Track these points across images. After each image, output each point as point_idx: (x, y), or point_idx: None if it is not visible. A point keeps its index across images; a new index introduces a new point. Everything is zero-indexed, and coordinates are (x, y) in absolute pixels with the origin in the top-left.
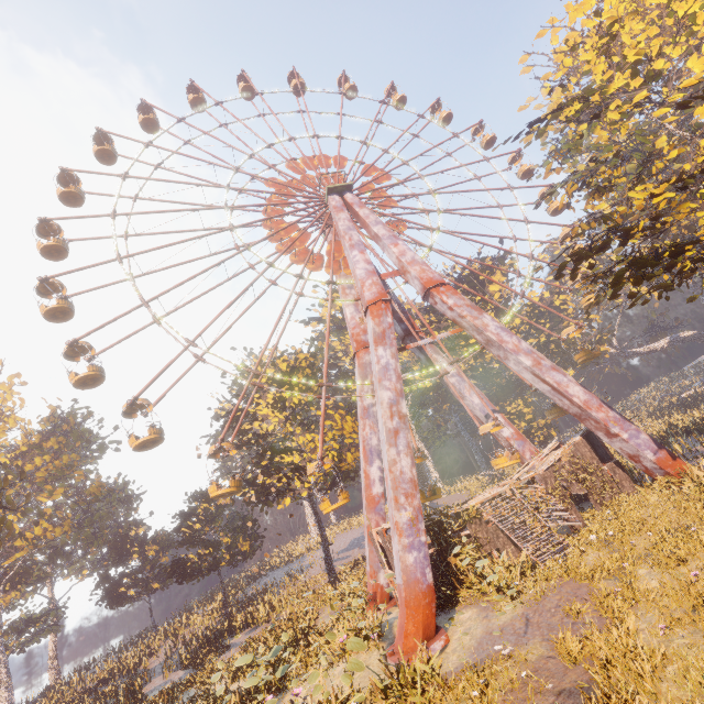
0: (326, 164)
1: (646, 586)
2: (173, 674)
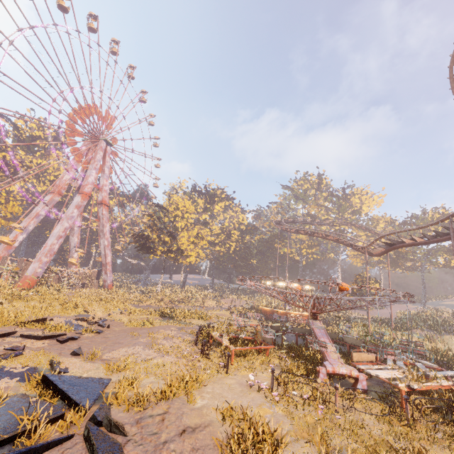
0: (112, 123)
1: None
2: None
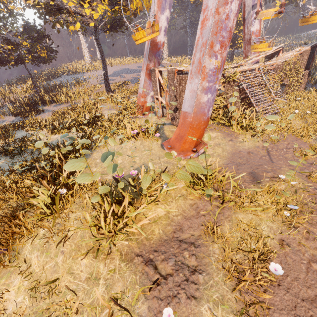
0: None
1: None
2: (7, 117)
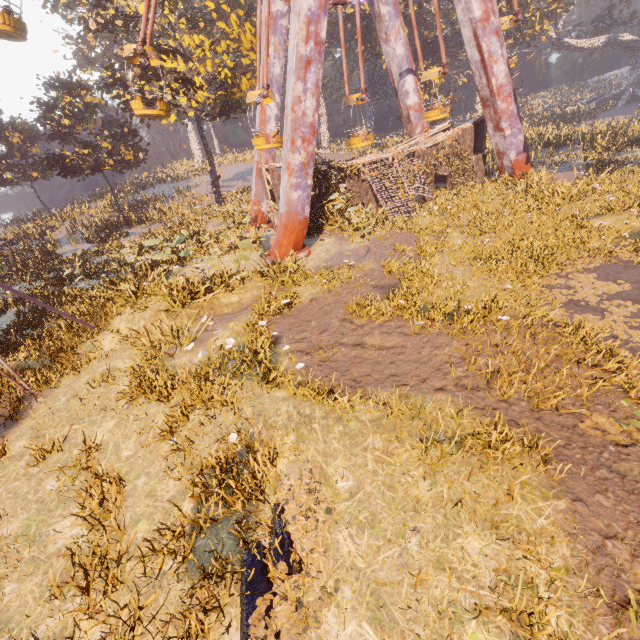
0: None
1: (453, 243)
2: (81, 245)
